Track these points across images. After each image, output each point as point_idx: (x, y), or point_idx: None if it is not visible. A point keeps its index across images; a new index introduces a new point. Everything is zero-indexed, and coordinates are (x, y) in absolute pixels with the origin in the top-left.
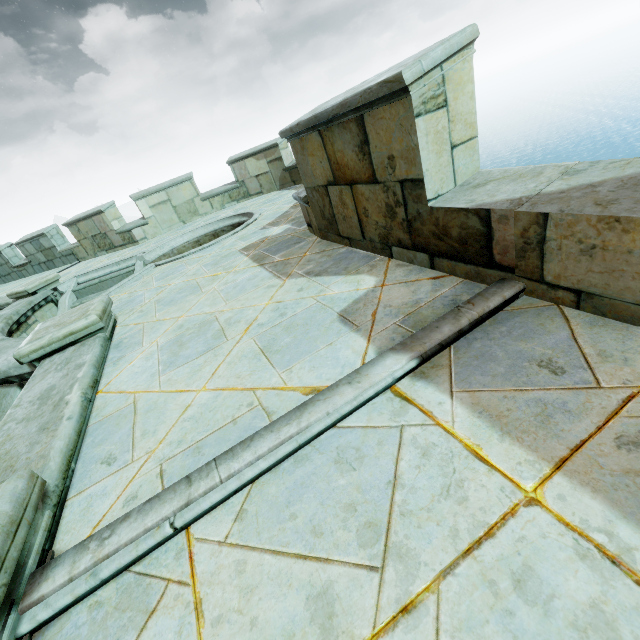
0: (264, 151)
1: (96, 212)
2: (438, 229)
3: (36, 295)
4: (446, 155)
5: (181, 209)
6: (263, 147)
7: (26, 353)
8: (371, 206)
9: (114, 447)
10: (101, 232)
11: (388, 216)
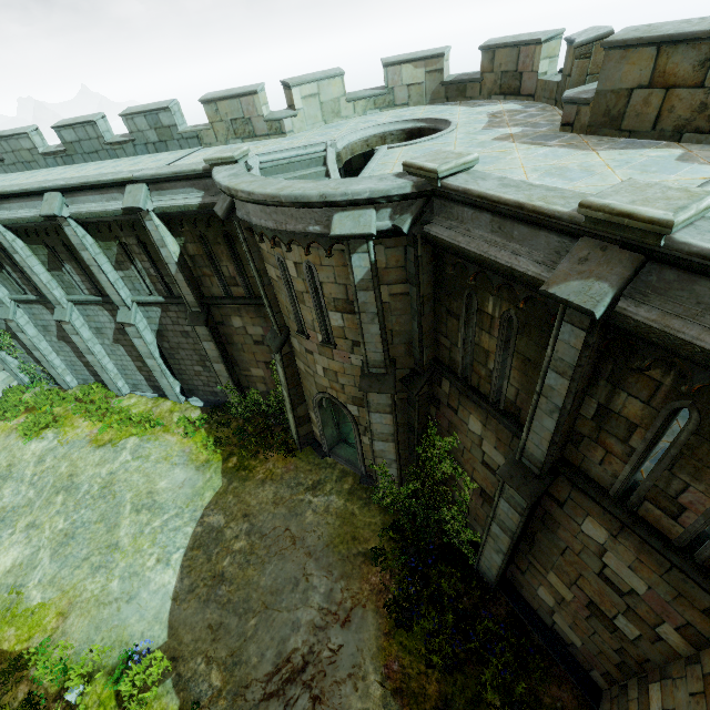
0: (426, 59)
1: (249, 92)
2: None
3: (241, 163)
4: None
5: (326, 107)
6: (427, 54)
7: (443, 170)
8: (682, 104)
9: None
10: (245, 116)
11: (697, 111)
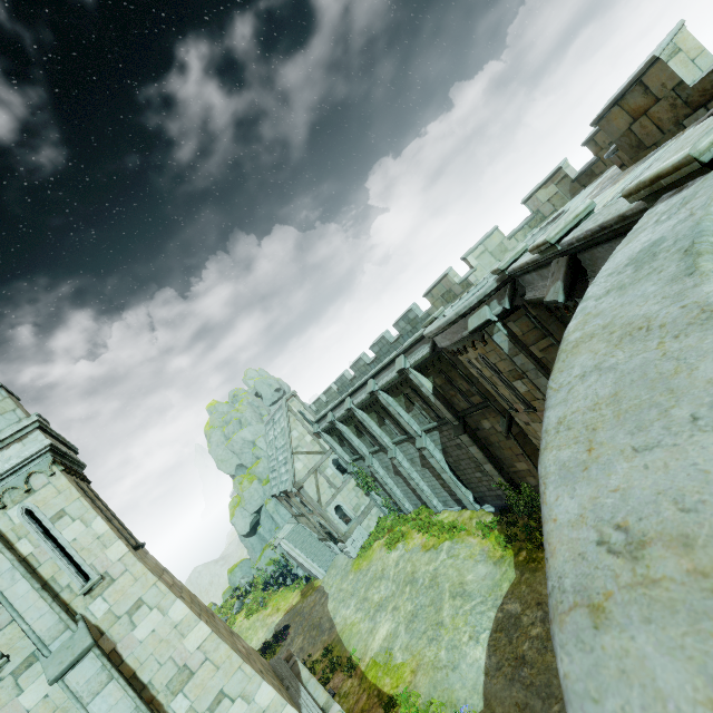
0: (550, 179)
1: (443, 276)
2: (700, 92)
3: (438, 318)
4: (690, 65)
5: (495, 252)
6: (548, 176)
7: (502, 266)
8: (661, 114)
9: None
10: (447, 290)
11: (673, 110)
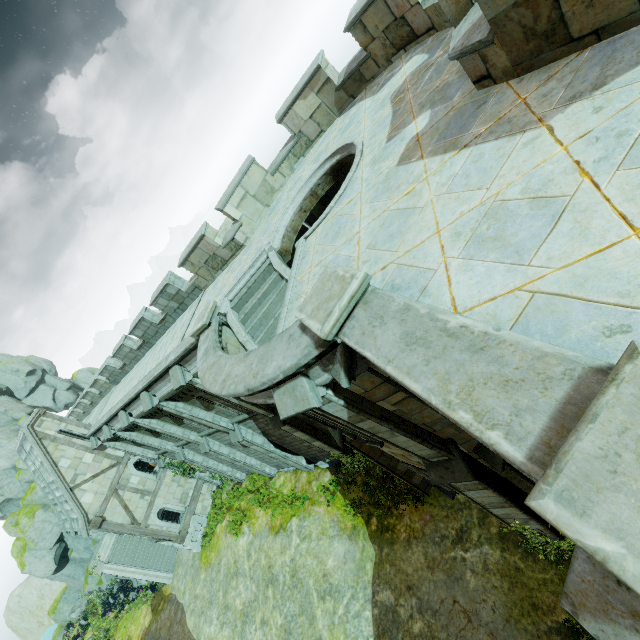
0: (308, 84)
1: (199, 239)
2: None
3: (212, 324)
4: None
5: (260, 195)
6: (306, 80)
7: (328, 331)
8: None
9: (596, 322)
10: (210, 255)
11: None
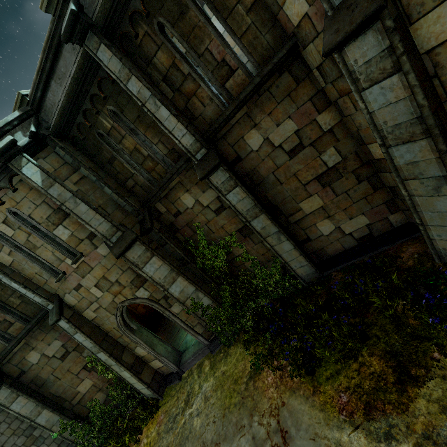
0: None
1: None
2: None
3: None
4: None
5: None
6: None
7: (22, 91)
8: None
9: None
10: None
11: None
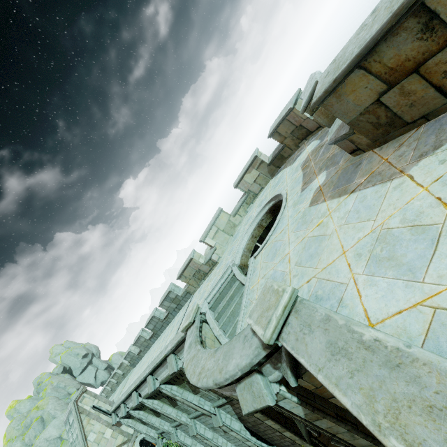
0: (250, 165)
1: (189, 260)
2: None
3: (196, 322)
4: None
5: (226, 229)
6: (249, 164)
7: (269, 336)
8: None
9: None
10: (196, 270)
11: None
